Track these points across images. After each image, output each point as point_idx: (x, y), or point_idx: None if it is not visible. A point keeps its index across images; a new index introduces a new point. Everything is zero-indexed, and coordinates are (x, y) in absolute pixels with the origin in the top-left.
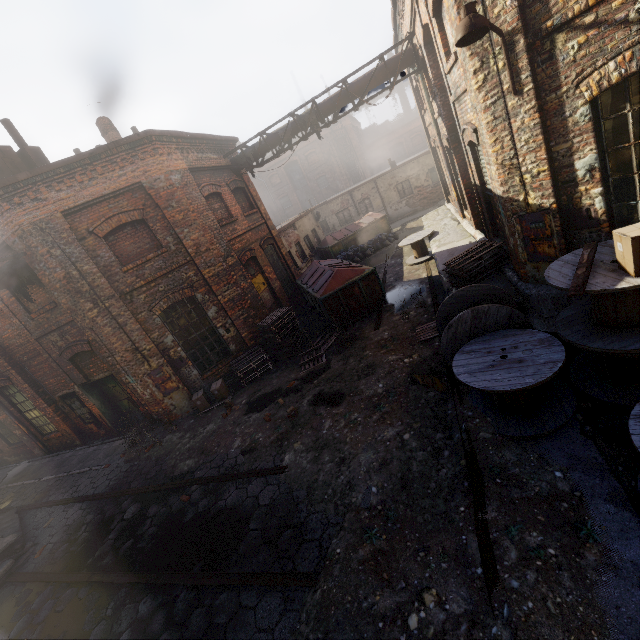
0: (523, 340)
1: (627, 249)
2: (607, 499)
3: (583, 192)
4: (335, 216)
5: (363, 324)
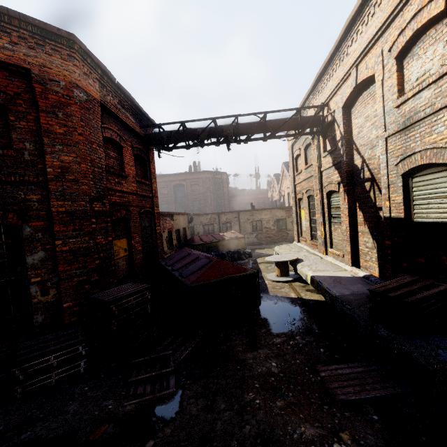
0: None
1: None
2: None
3: None
4: (202, 226)
5: (231, 335)
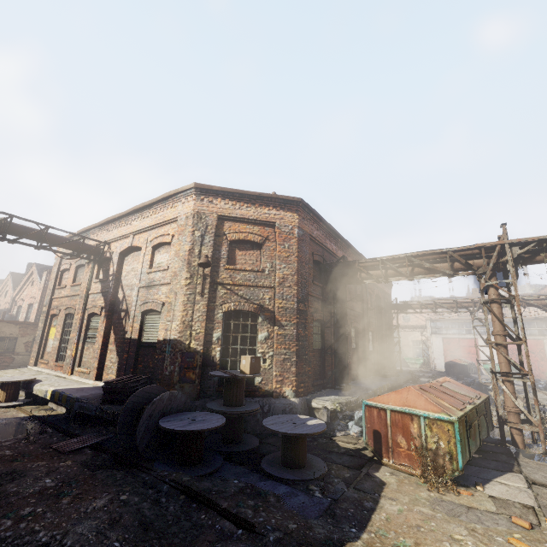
0: (197, 414)
1: (248, 362)
2: (260, 480)
3: (214, 348)
4: None
5: None
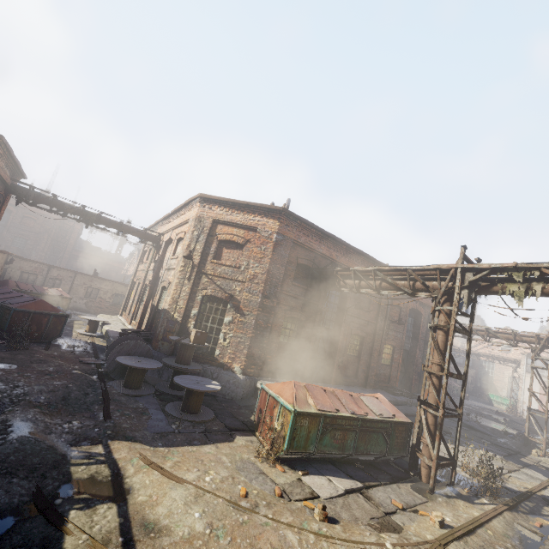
0: (149, 360)
1: (194, 334)
2: (155, 409)
3: (190, 321)
4: (20, 272)
5: (32, 345)
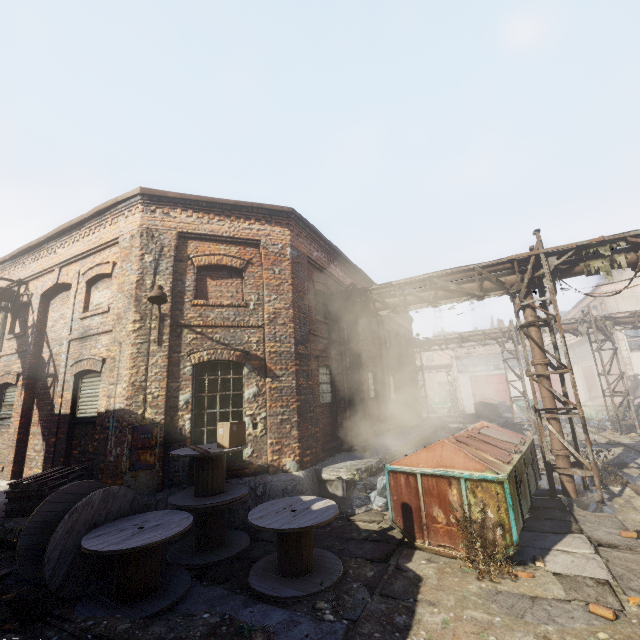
0: (150, 516)
1: (227, 430)
2: (245, 606)
3: (181, 416)
4: None
5: None
